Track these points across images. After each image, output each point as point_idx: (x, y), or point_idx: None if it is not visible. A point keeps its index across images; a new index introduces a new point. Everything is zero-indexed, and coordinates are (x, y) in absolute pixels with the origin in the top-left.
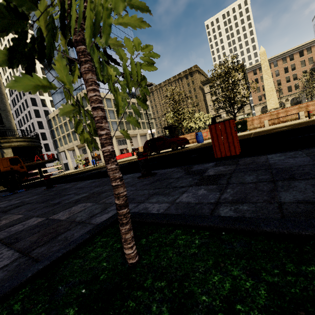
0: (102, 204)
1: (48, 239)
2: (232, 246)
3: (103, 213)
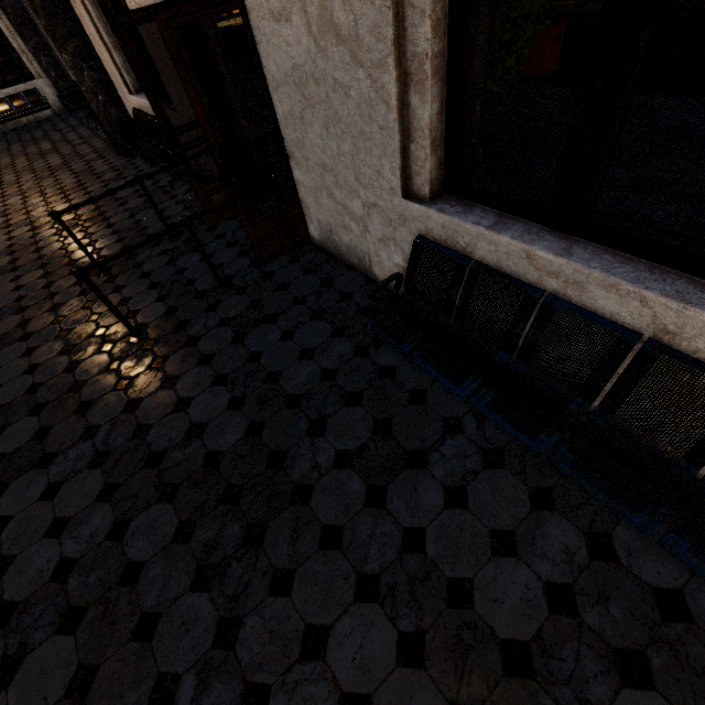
0: None
1: None
2: None
3: None
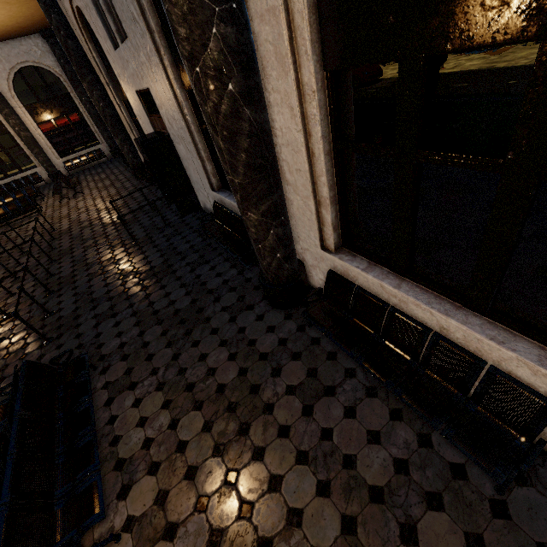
0: None
1: None
2: None
3: None
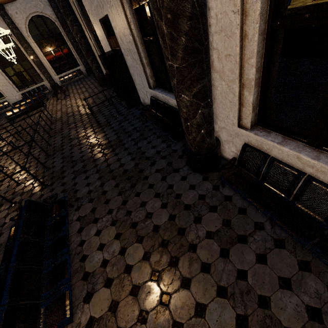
0: None
1: None
2: None
3: None
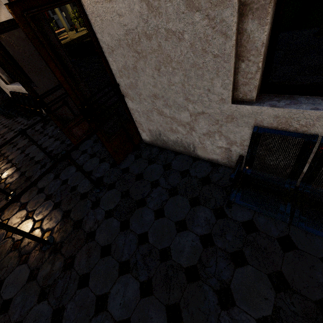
0: None
1: None
2: None
3: None
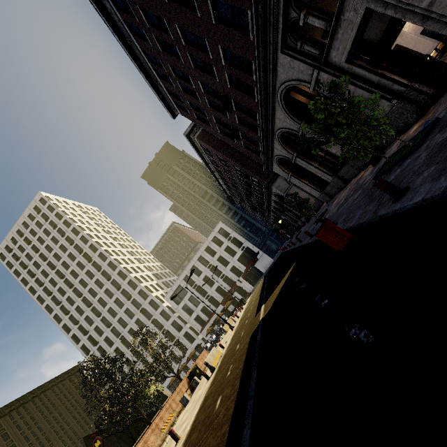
0: (430, 146)
1: (442, 126)
2: (400, 157)
3: (426, 145)
